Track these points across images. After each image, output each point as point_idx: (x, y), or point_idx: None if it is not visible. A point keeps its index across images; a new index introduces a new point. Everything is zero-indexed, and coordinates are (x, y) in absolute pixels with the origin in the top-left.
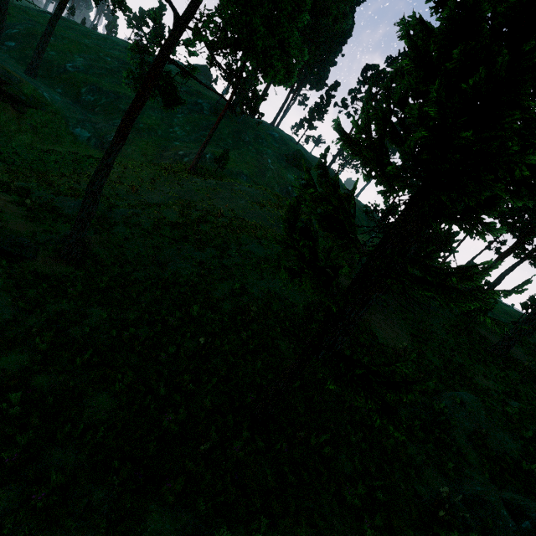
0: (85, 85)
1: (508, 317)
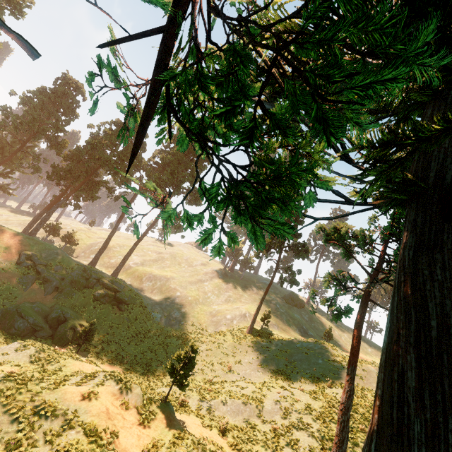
0: (145, 275)
1: None
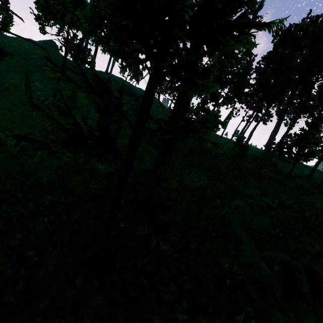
0: None
1: (260, 154)
